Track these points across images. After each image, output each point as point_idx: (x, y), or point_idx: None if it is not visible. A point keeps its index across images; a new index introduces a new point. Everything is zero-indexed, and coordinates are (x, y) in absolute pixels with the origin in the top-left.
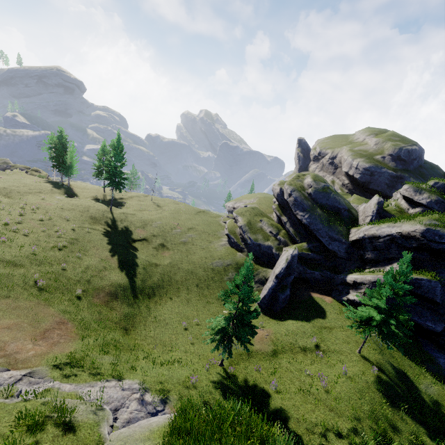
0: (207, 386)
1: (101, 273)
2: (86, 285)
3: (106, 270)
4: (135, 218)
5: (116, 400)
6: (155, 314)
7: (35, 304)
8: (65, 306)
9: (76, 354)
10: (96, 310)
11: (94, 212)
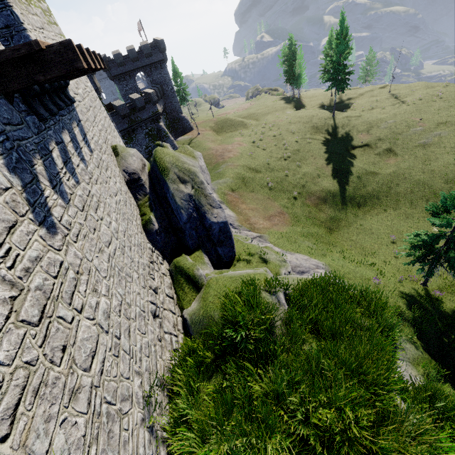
0: (391, 292)
1: (315, 180)
2: (301, 189)
3: (319, 177)
4: (360, 121)
5: (304, 267)
6: (361, 222)
7: (266, 198)
8: (285, 202)
9: (285, 233)
10: (306, 209)
11: (316, 121)
